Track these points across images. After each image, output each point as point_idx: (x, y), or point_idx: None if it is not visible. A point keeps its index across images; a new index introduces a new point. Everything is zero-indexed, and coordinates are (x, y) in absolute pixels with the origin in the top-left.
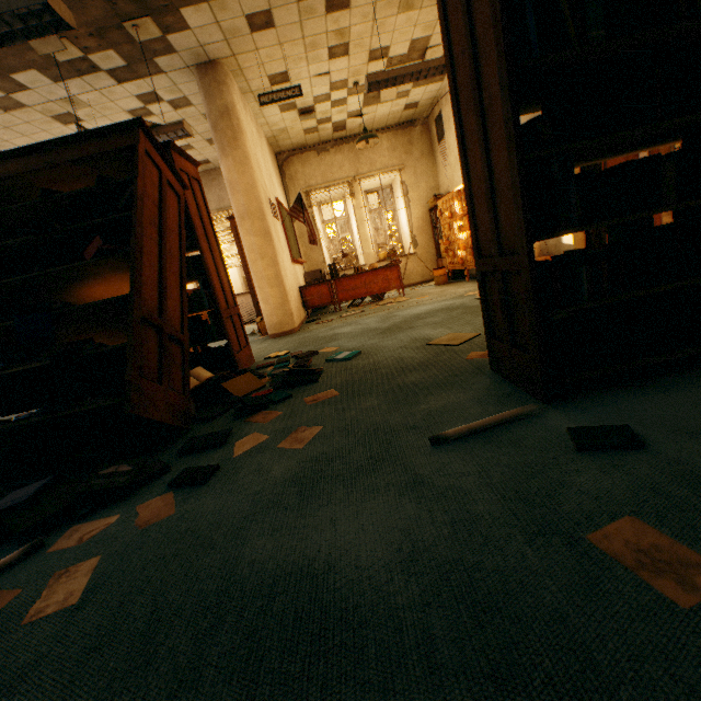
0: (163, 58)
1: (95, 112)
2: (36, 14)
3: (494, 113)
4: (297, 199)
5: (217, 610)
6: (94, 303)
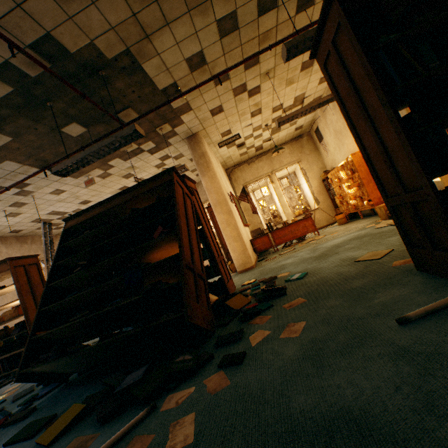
0: (172, 139)
1: (140, 170)
2: (130, 135)
3: (379, 117)
4: (242, 190)
5: (293, 444)
6: (161, 260)
